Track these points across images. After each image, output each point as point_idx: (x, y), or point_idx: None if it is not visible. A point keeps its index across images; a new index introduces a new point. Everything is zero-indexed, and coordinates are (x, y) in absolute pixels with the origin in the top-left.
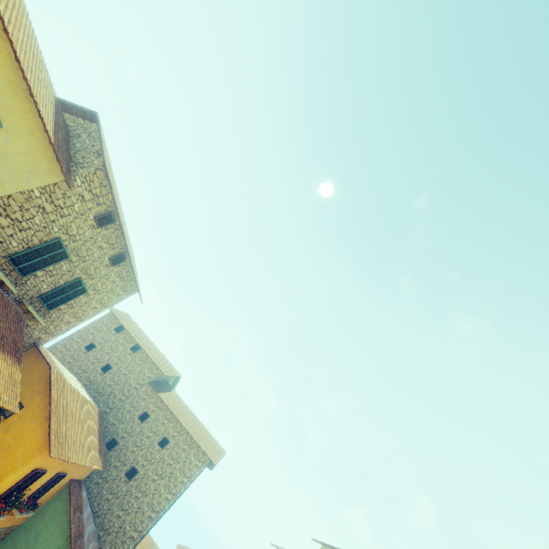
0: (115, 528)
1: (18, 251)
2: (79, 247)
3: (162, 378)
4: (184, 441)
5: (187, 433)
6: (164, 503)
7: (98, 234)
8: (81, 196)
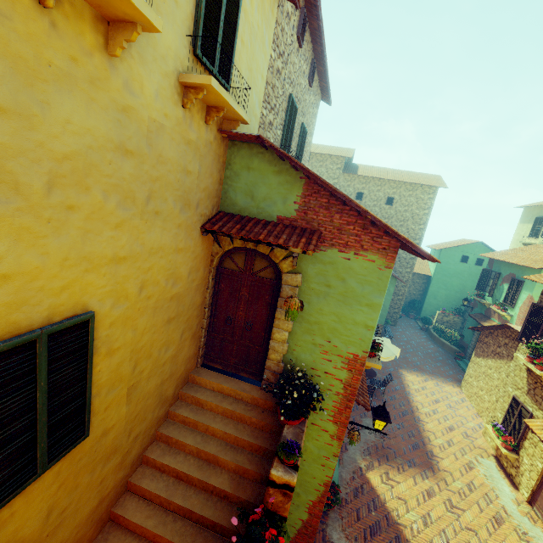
0: (396, 260)
1: (280, 138)
2: (296, 90)
3: (345, 163)
4: (406, 190)
5: (404, 184)
6: (420, 232)
7: (300, 58)
8: (286, 16)
